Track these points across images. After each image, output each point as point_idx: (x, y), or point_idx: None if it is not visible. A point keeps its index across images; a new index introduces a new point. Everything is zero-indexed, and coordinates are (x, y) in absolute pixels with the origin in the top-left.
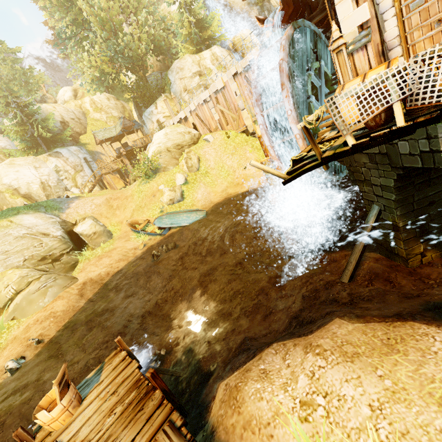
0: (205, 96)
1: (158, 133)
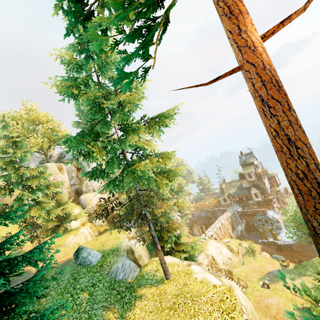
0: (219, 225)
1: (213, 242)
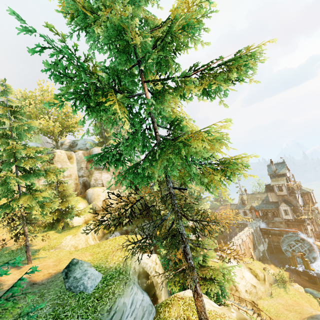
0: (240, 242)
1: (233, 263)
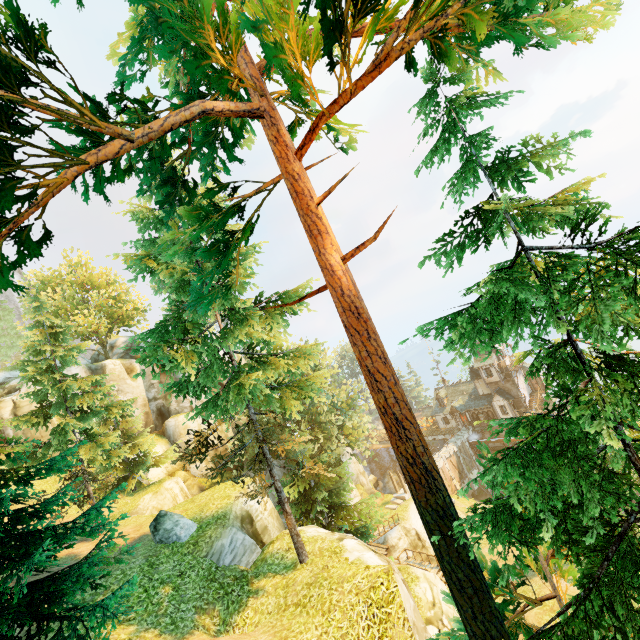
0: None
1: None
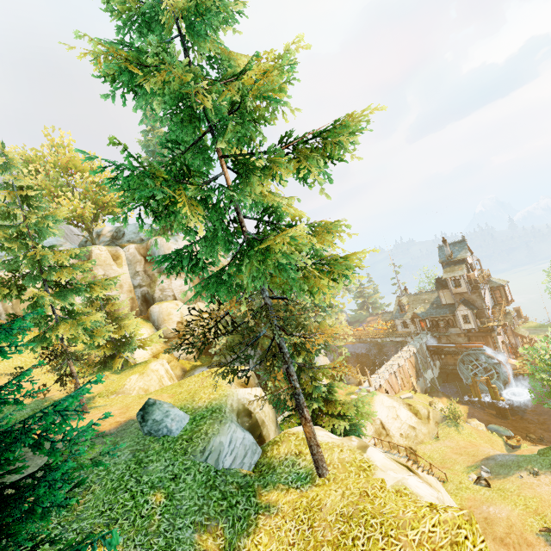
0: (395, 368)
1: (383, 398)
